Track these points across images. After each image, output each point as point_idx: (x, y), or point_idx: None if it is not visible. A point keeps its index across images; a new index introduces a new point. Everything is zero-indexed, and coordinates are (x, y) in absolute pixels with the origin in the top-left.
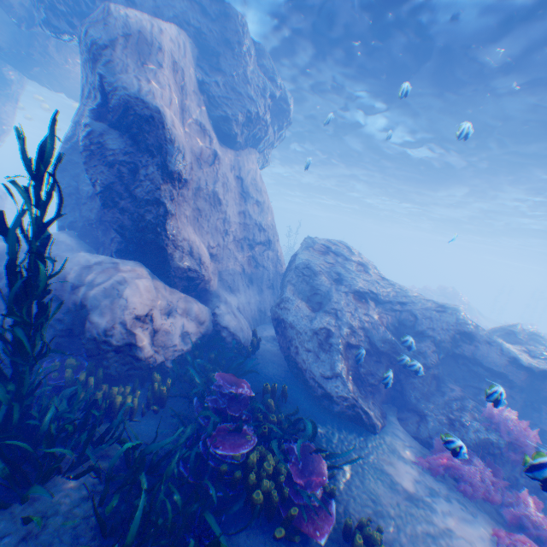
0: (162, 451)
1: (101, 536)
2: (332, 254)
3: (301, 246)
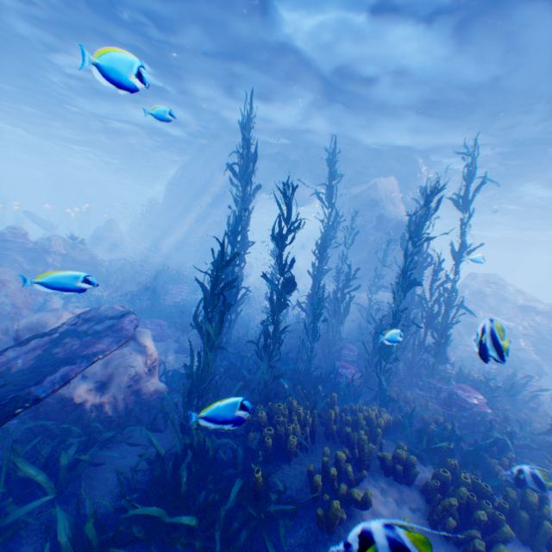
0: None
1: None
2: (493, 284)
3: (468, 280)
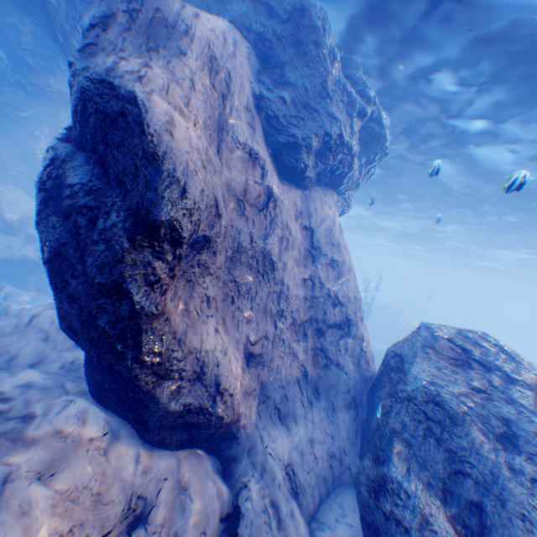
0: None
1: None
2: (477, 365)
3: (411, 343)
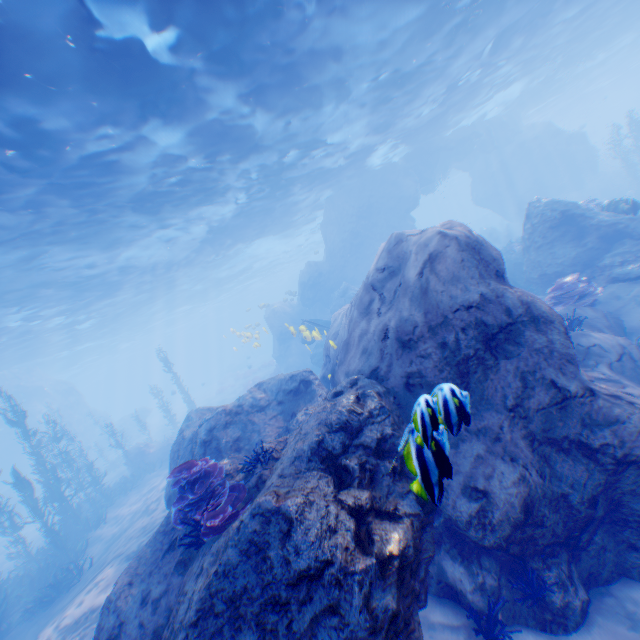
0: None
1: None
2: None
3: None
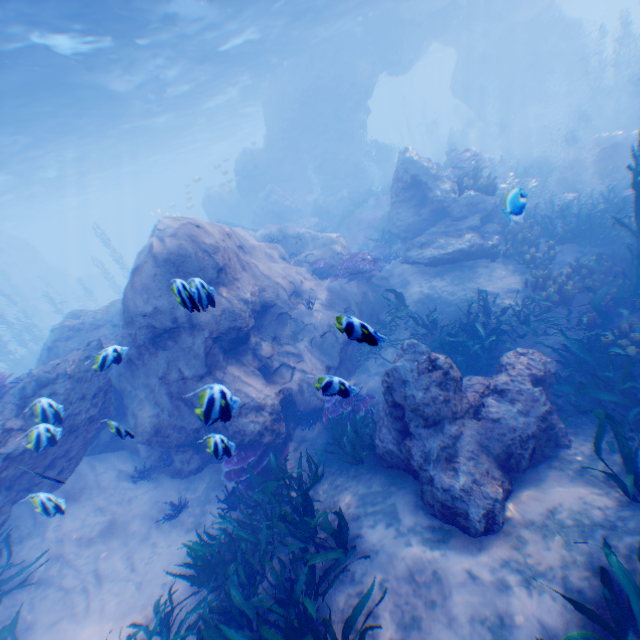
0: None
1: None
2: None
3: None
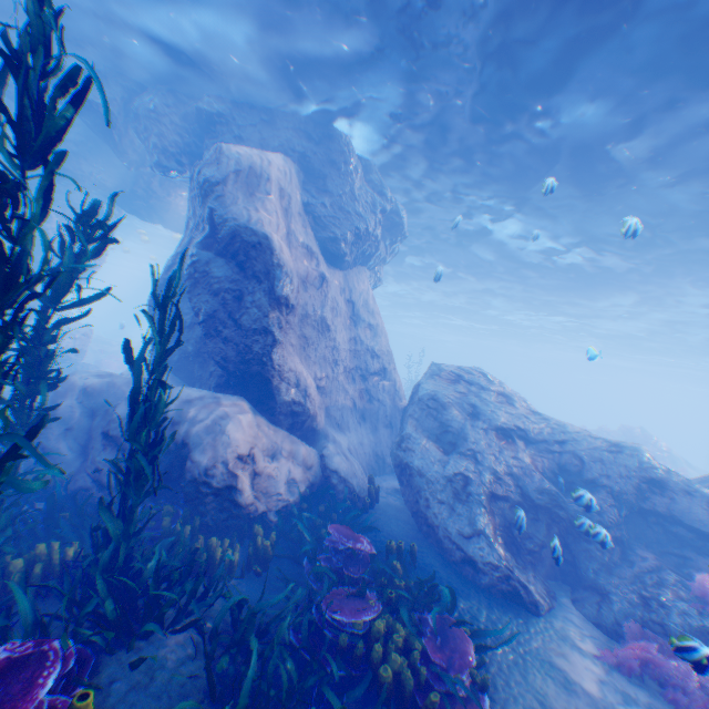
0: (268, 618)
1: (209, 699)
2: (464, 382)
3: (424, 374)
